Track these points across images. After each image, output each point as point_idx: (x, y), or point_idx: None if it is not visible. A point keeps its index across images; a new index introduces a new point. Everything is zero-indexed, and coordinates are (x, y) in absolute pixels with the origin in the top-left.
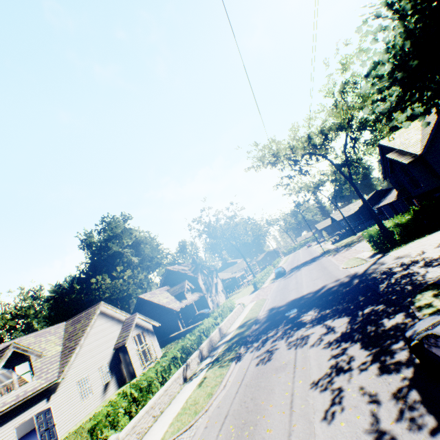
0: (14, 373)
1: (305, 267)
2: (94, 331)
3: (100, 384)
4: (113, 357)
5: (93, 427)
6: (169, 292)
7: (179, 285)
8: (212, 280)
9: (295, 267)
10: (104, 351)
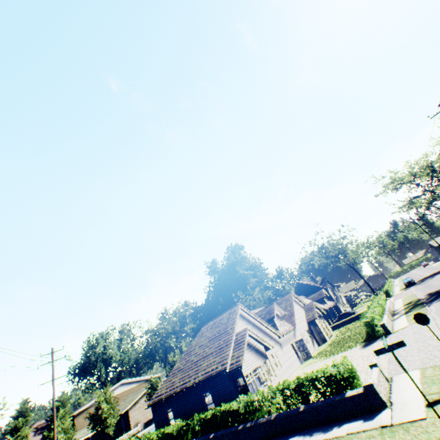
0: (277, 319)
1: (439, 274)
2: (294, 308)
3: (309, 340)
4: (308, 327)
5: (367, 320)
6: (308, 299)
7: (317, 293)
8: (336, 293)
9: (425, 278)
10: (303, 321)
